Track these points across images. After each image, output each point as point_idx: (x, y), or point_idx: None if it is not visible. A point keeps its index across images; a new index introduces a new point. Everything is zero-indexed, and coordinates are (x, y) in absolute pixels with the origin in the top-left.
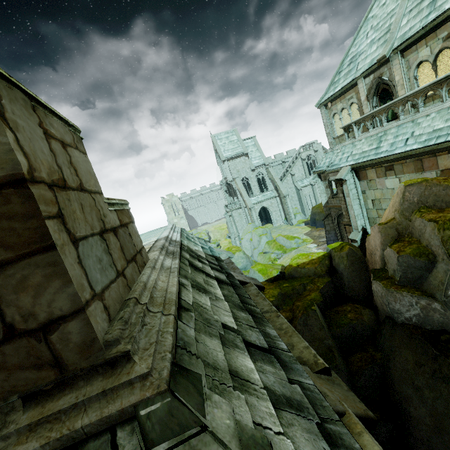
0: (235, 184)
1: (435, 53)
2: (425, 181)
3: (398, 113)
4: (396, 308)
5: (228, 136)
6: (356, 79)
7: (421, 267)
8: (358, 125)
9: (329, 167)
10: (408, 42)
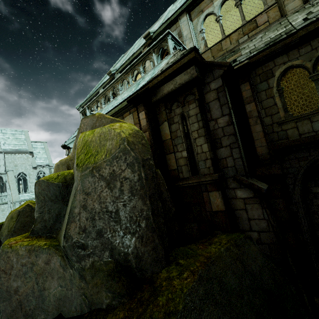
0: (7, 177)
1: (135, 75)
2: (97, 114)
3: (109, 96)
4: (6, 286)
5: (15, 133)
6: (99, 89)
7: (57, 196)
8: (90, 109)
9: (66, 142)
10: (123, 67)
